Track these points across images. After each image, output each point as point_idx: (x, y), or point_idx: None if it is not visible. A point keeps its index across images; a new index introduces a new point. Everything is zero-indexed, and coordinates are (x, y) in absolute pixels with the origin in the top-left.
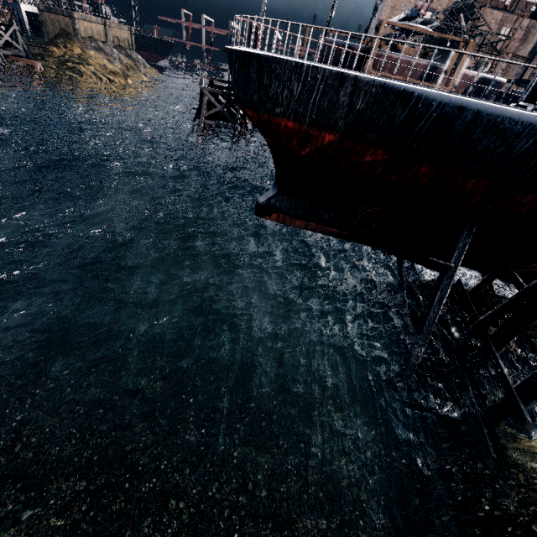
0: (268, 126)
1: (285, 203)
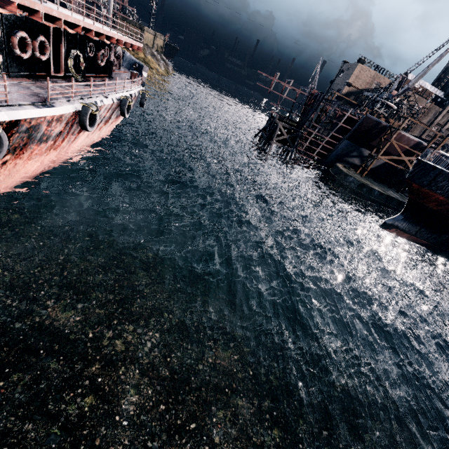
0: (421, 193)
1: (404, 225)
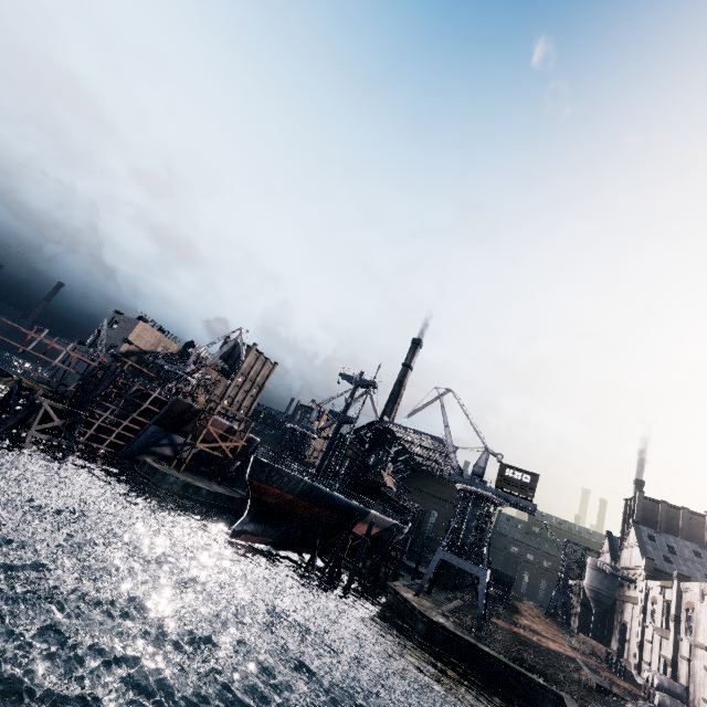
0: (262, 489)
1: (252, 527)
